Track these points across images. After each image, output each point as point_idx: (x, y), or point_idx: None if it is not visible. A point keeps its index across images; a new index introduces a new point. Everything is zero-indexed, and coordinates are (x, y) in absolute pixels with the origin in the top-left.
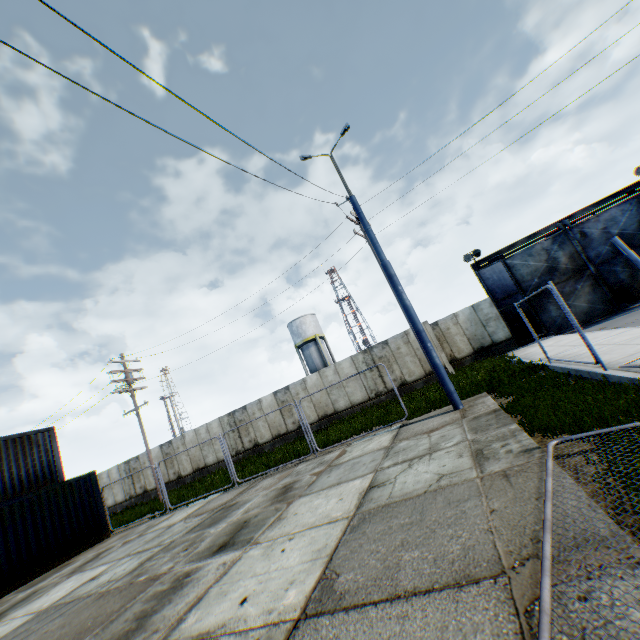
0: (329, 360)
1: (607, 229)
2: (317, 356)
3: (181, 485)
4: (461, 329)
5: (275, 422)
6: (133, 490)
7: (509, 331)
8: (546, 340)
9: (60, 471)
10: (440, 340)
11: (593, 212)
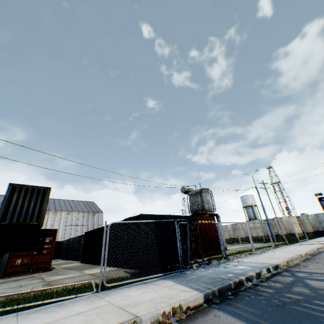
0: (257, 216)
1: None
2: (251, 213)
3: None
4: (308, 221)
5: (230, 233)
6: None
7: None
8: None
9: None
10: (299, 223)
11: None
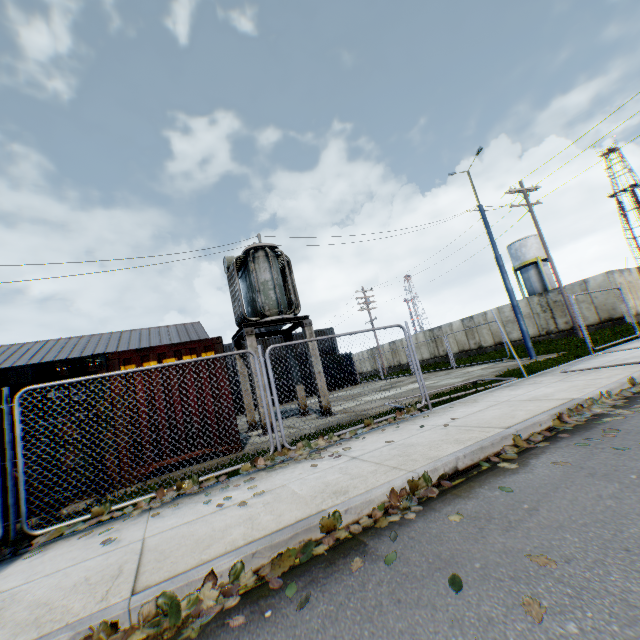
0: (551, 284)
1: None
2: (535, 280)
3: (401, 369)
4: None
5: (461, 341)
6: (375, 366)
7: None
8: None
9: (337, 349)
10: None
11: None
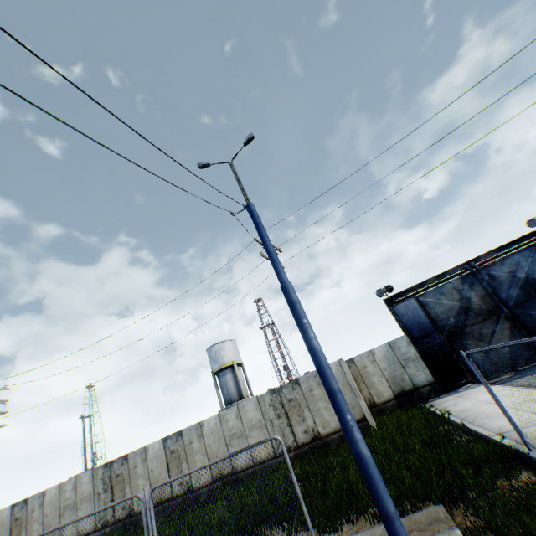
0: (245, 389)
1: (513, 273)
2: (233, 384)
3: None
4: (379, 368)
5: (159, 480)
6: None
7: (430, 374)
8: (477, 390)
9: None
10: (357, 380)
11: (497, 256)
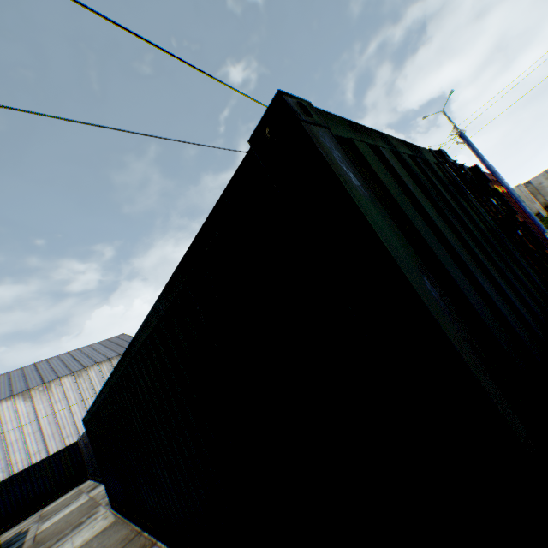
0: None
1: None
2: None
3: None
4: None
5: None
6: None
7: None
8: None
9: None
10: (532, 194)
11: None
